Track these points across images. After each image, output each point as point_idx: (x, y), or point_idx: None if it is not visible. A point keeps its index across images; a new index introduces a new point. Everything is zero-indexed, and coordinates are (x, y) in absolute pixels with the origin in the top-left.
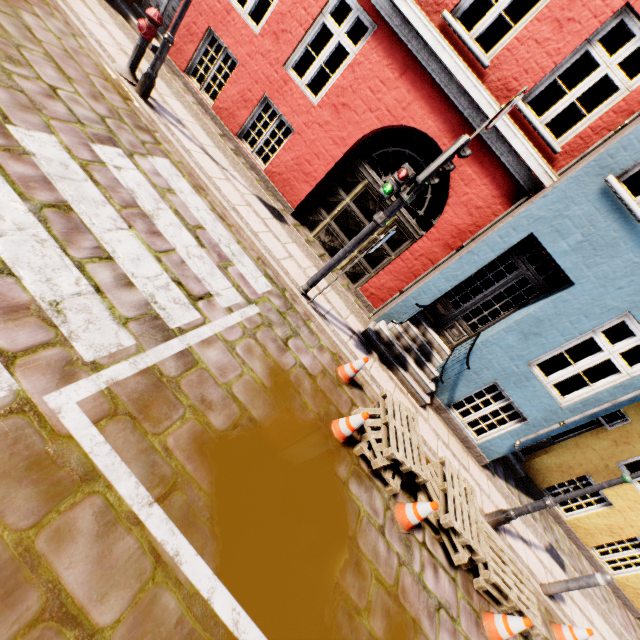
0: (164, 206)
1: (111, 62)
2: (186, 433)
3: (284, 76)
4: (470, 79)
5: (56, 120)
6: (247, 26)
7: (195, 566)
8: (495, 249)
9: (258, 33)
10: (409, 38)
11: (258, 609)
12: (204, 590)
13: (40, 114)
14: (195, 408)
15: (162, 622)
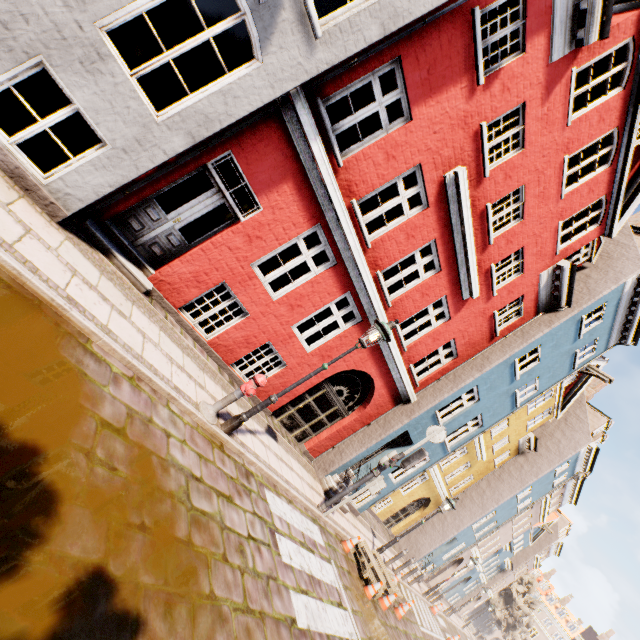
0: (301, 550)
1: (200, 413)
2: None
3: (290, 333)
4: (400, 361)
5: (277, 571)
6: (267, 293)
7: None
8: (392, 437)
9: (276, 301)
10: None
11: None
12: None
13: (278, 582)
14: None
15: None
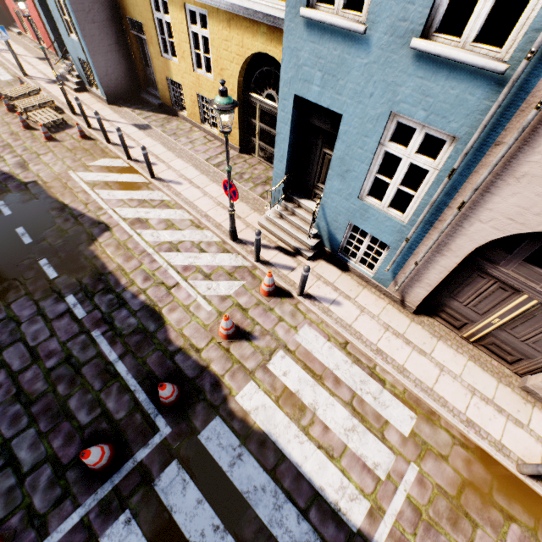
0: None
1: None
2: None
3: None
4: None
5: None
6: None
7: None
8: None
9: None
10: None
11: None
12: None
13: None
14: None
15: None
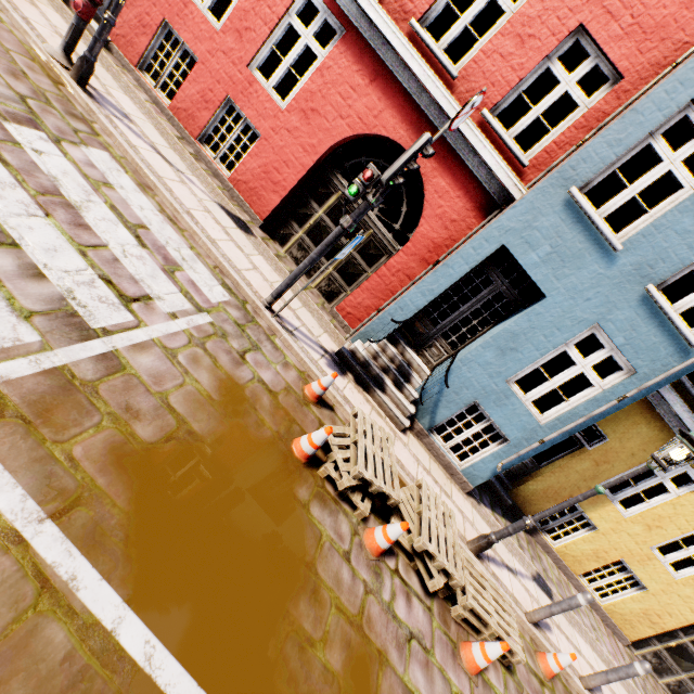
0: (97, 199)
1: (40, 42)
2: (101, 443)
3: (249, 77)
4: (439, 88)
5: None
6: (207, 21)
7: (98, 593)
8: (469, 261)
9: (219, 29)
10: (378, 44)
11: (181, 642)
12: (108, 620)
13: None
14: (116, 416)
15: (43, 658)
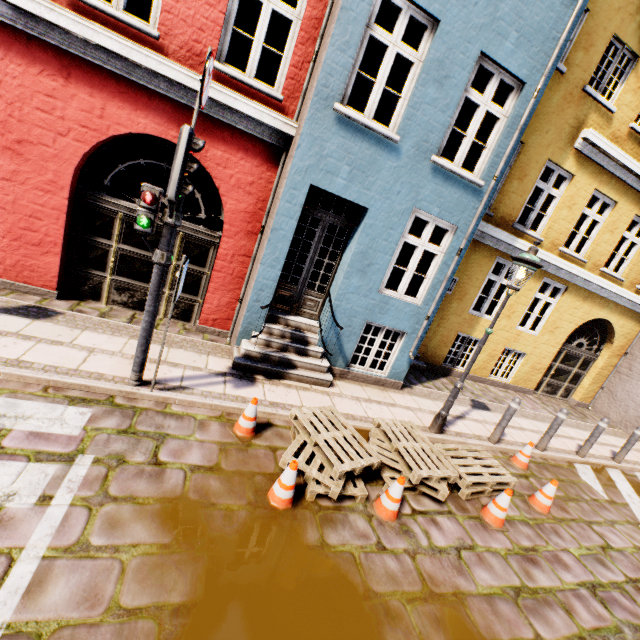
0: None
1: None
2: None
3: None
4: (150, 57)
5: None
6: None
7: None
8: (292, 215)
9: None
10: (42, 31)
11: None
12: None
13: None
14: None
15: None
